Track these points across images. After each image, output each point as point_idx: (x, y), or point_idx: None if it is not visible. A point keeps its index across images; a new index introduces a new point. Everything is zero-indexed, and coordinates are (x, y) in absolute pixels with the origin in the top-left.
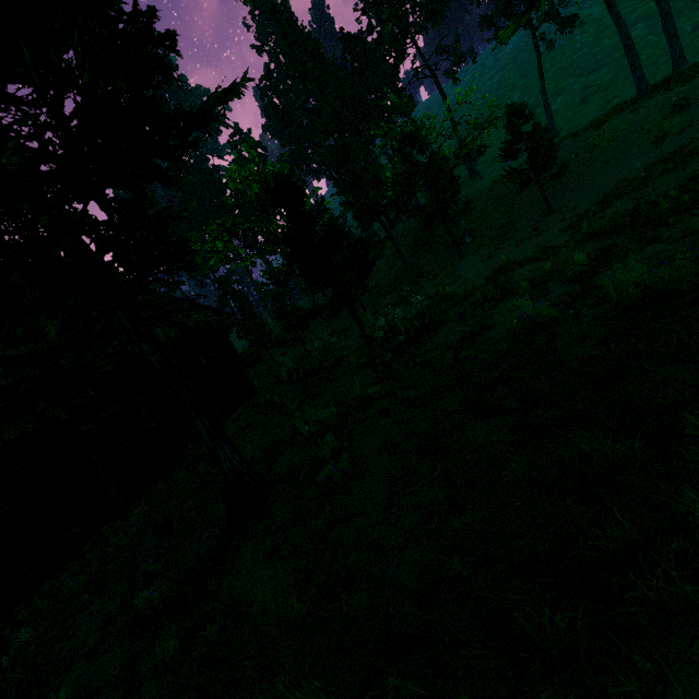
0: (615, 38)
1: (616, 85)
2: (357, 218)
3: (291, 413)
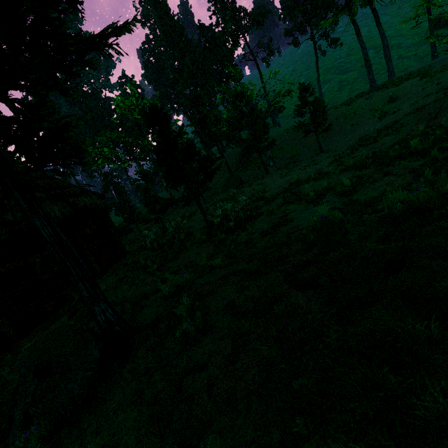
0: (357, 56)
1: (357, 83)
2: (202, 143)
3: (152, 272)
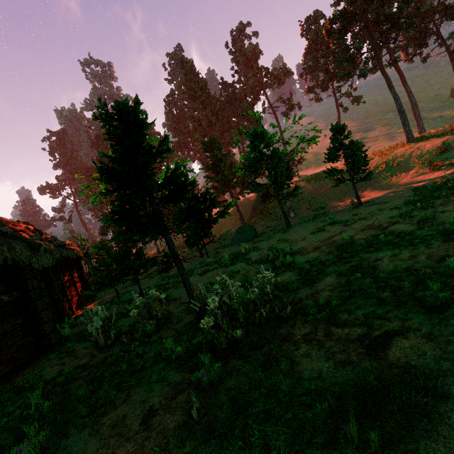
0: (376, 117)
1: (380, 140)
2: (214, 188)
3: None
